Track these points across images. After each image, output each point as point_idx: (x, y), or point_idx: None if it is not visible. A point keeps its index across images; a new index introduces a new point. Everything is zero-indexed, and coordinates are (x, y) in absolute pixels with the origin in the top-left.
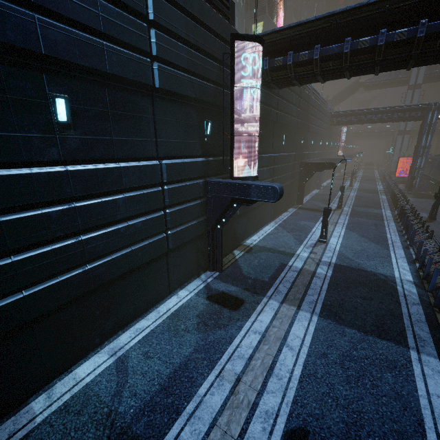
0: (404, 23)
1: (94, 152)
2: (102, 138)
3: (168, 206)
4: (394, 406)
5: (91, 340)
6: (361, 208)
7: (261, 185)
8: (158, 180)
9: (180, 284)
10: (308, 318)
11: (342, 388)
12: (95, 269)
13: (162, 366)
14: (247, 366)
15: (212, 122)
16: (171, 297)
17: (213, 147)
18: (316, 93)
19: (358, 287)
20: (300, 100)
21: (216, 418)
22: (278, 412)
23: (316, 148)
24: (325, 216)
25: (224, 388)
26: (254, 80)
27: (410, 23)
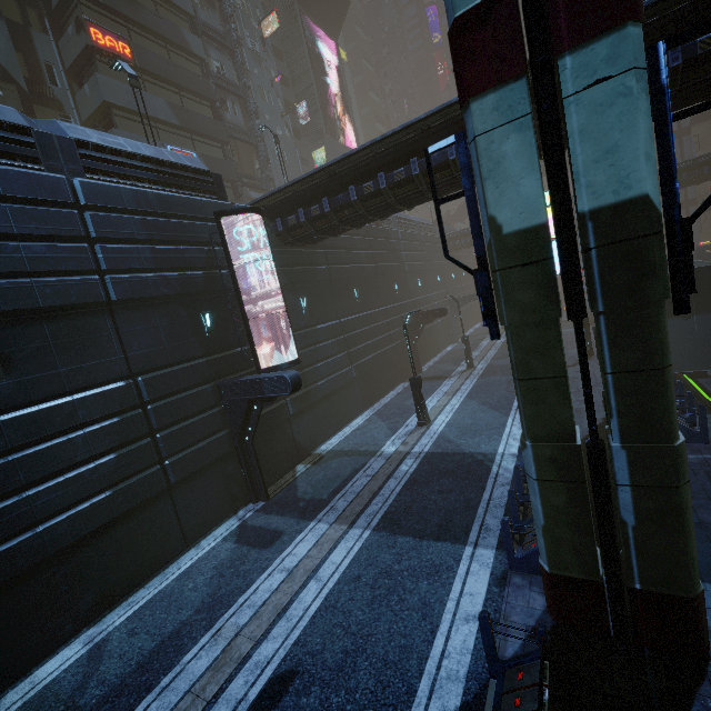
0: (399, 163)
1: (36, 393)
2: (45, 374)
3: (161, 429)
4: (412, 619)
5: (59, 628)
6: (502, 360)
7: (271, 377)
8: (135, 402)
9: (204, 530)
10: (357, 536)
11: (360, 613)
12: (51, 529)
13: (148, 641)
14: (256, 614)
15: (212, 312)
16: (189, 550)
17: (223, 340)
18: (406, 221)
19: (442, 478)
20: (371, 240)
21: (195, 684)
22: (271, 659)
23: (431, 288)
24: (414, 389)
25: (216, 648)
26: (268, 246)
27: (405, 162)
